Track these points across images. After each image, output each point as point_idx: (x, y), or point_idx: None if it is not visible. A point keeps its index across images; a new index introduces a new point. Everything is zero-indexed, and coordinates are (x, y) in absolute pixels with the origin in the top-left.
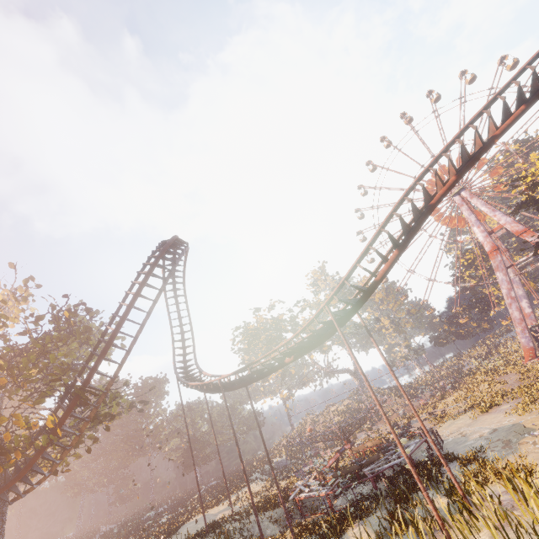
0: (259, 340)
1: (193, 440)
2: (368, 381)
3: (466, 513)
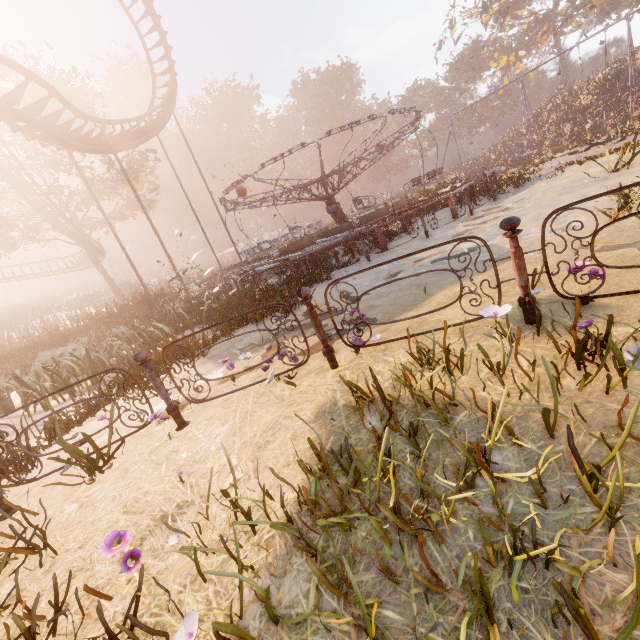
0: None
1: None
2: None
3: None
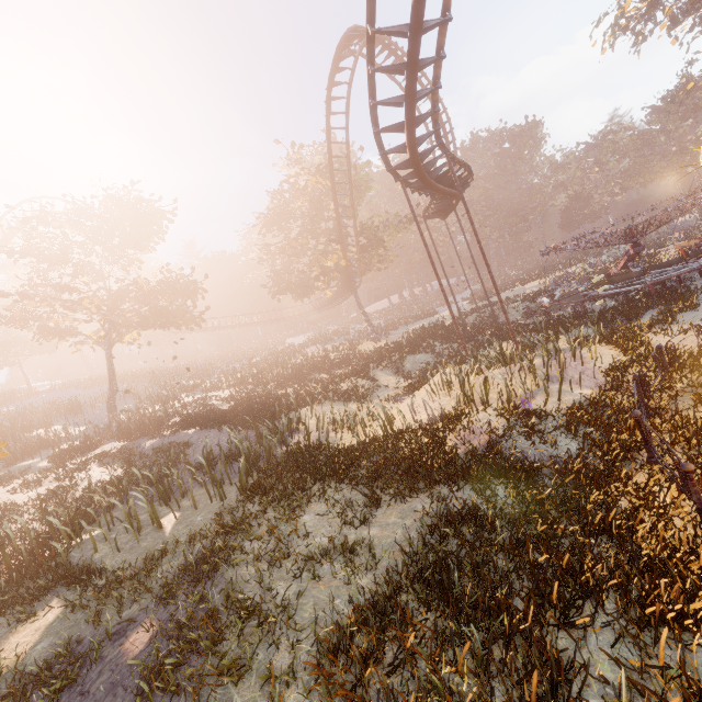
0: (654, 23)
1: (572, 197)
2: (432, 262)
3: (476, 365)
